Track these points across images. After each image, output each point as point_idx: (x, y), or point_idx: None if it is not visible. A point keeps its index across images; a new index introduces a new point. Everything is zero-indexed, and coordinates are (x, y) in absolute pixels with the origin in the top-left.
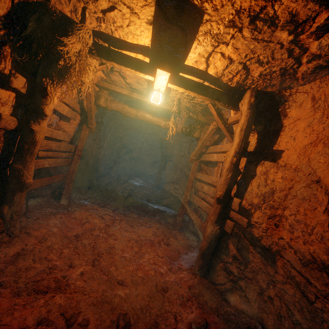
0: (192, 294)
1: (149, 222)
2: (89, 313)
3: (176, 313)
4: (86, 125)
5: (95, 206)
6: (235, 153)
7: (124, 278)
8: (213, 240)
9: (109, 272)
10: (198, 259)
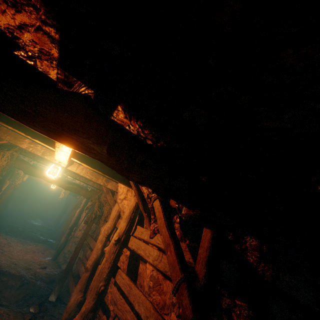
0: (45, 264)
1: (36, 244)
2: (3, 260)
3: (36, 266)
4: (13, 186)
5: (1, 234)
6: (80, 210)
7: (16, 258)
8: (63, 244)
9: (10, 256)
10: (54, 253)
